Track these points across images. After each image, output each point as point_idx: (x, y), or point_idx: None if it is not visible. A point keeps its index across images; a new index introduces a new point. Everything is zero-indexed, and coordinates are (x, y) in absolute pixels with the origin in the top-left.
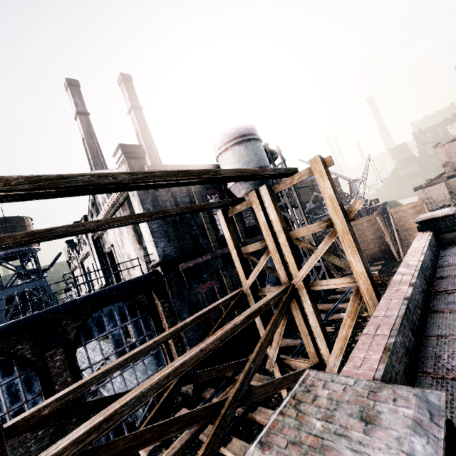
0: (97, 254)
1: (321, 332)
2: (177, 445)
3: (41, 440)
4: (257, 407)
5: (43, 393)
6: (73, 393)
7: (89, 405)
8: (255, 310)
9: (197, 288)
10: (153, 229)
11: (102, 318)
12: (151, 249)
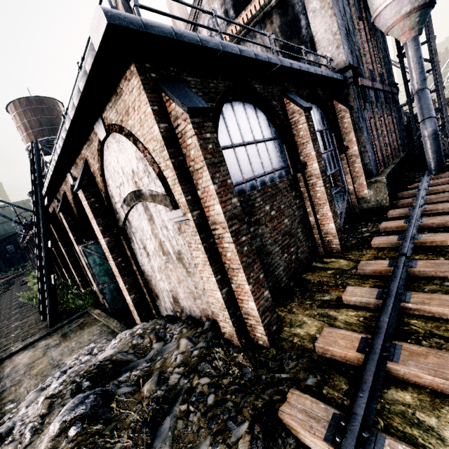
0: None
1: None
2: None
3: (299, 209)
4: None
5: (290, 166)
6: None
7: None
8: None
9: (365, 114)
10: (338, 24)
11: None
12: (330, 54)
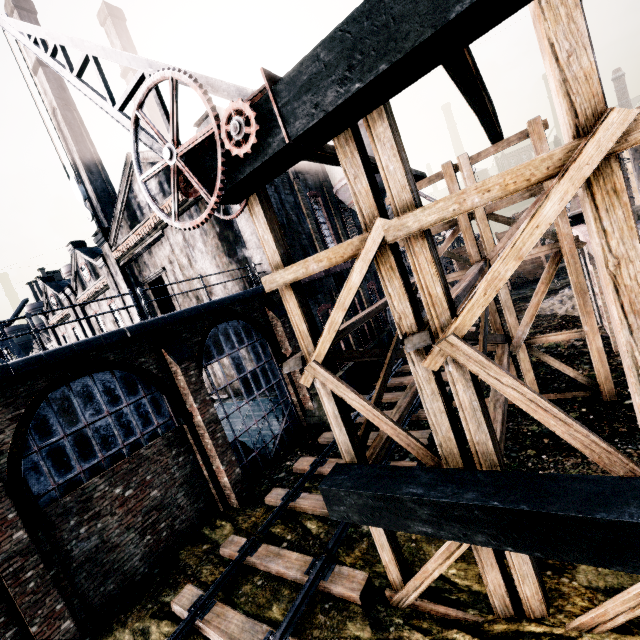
0: (127, 287)
1: (512, 304)
2: (402, 404)
3: (183, 467)
4: (418, 409)
5: (174, 417)
6: (342, 334)
7: (344, 354)
8: (480, 268)
9: (314, 310)
10: None
11: (218, 337)
12: (260, 257)
